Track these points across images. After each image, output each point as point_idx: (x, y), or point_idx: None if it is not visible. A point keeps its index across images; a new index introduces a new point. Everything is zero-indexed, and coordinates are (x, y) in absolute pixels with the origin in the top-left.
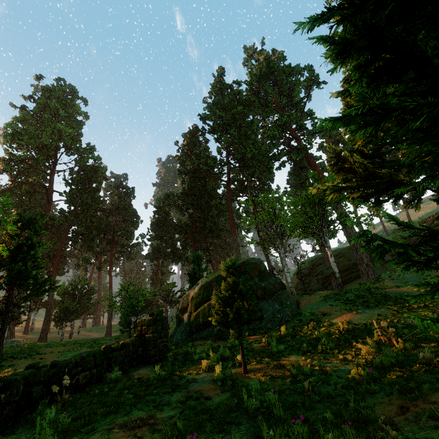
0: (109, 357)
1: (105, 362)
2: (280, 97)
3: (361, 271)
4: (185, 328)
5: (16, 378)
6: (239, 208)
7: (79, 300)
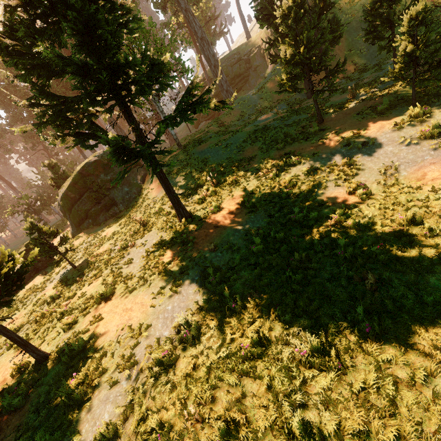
0: None
1: None
2: None
3: (224, 98)
4: (72, 225)
5: None
6: None
7: None
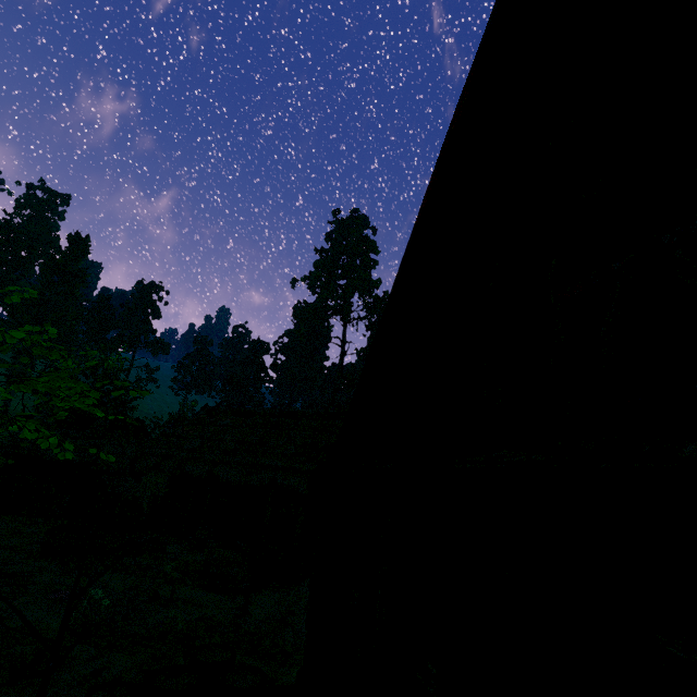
0: None
1: None
2: None
3: None
4: None
5: None
6: None
7: None
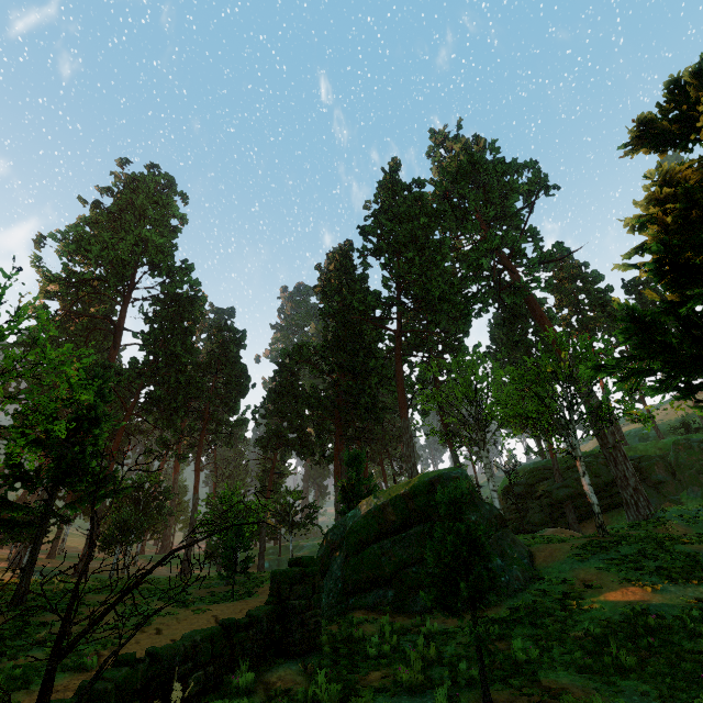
0: (232, 643)
1: (226, 652)
2: (486, 207)
3: (625, 499)
4: (335, 584)
5: (106, 687)
6: (410, 373)
7: (144, 509)
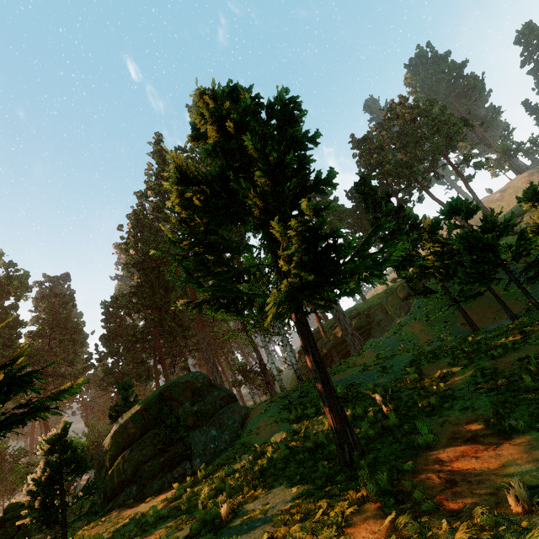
0: None
1: None
2: None
3: (349, 343)
4: (99, 496)
5: None
6: None
7: None
